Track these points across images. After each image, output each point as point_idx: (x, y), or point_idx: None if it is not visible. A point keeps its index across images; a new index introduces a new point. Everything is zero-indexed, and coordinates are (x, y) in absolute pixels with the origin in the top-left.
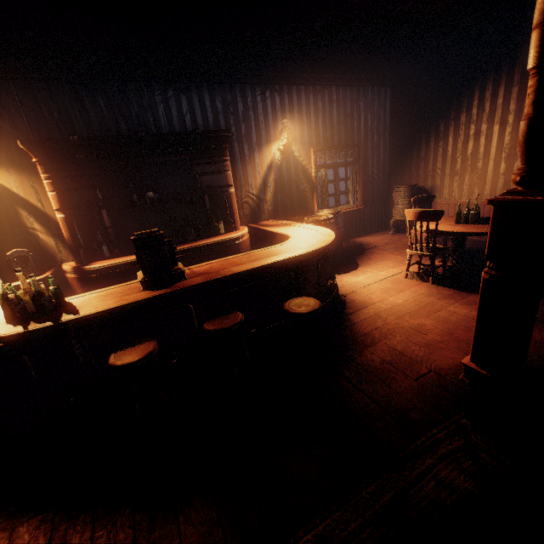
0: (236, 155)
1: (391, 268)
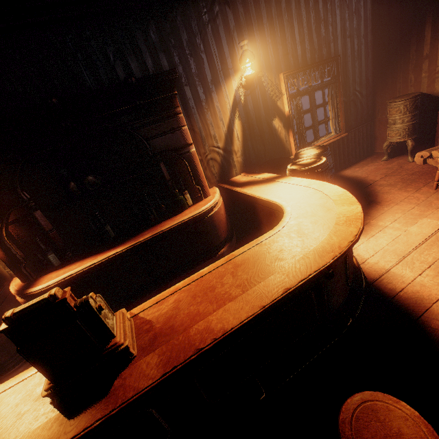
0: (190, 102)
1: (422, 218)
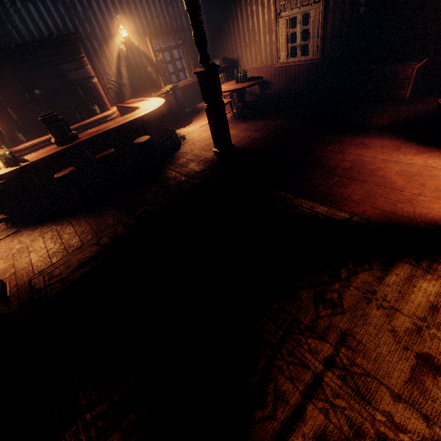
0: (90, 51)
1: None
